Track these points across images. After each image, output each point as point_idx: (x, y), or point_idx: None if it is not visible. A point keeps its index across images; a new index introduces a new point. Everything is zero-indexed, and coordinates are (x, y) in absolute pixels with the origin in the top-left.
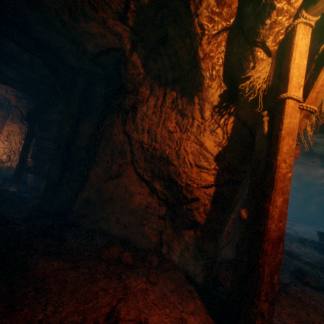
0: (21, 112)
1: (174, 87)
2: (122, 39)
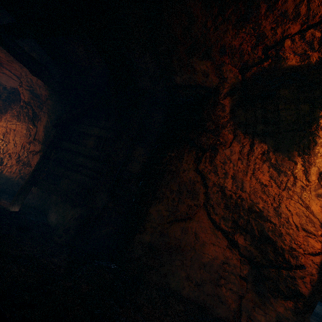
0: (33, 111)
1: (264, 140)
2: (225, 83)
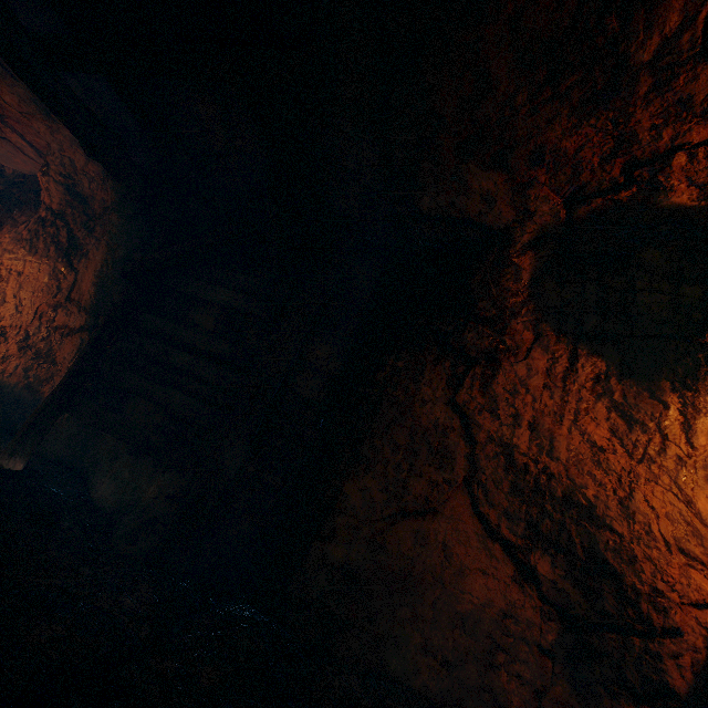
0: (71, 235)
1: (600, 350)
2: (527, 222)
